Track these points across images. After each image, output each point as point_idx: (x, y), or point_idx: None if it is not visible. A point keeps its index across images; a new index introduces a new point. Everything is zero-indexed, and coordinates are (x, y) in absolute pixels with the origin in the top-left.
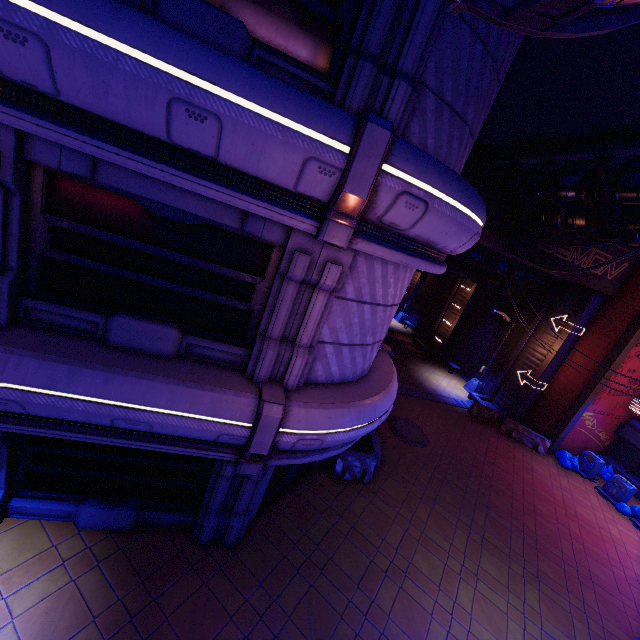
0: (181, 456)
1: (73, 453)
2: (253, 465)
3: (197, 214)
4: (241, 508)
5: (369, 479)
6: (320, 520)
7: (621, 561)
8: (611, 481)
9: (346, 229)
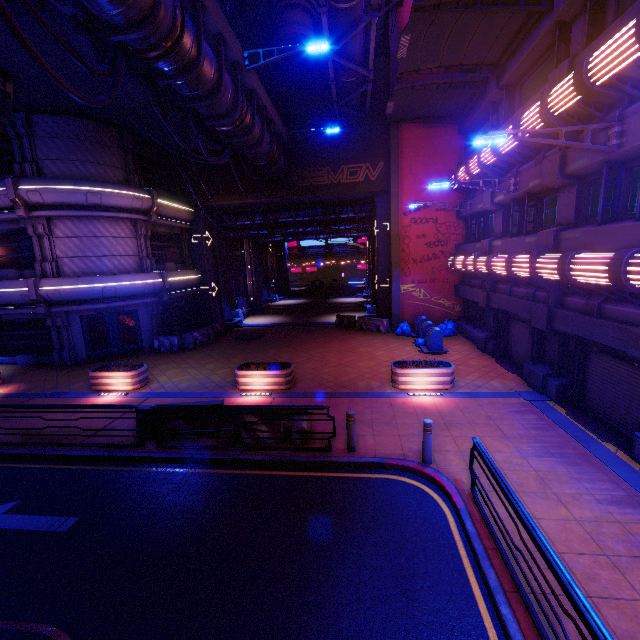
0: (44, 328)
1: (10, 333)
2: (40, 308)
3: (7, 229)
4: (67, 345)
5: (176, 349)
6: (125, 360)
7: (350, 361)
8: (420, 328)
9: (21, 210)
